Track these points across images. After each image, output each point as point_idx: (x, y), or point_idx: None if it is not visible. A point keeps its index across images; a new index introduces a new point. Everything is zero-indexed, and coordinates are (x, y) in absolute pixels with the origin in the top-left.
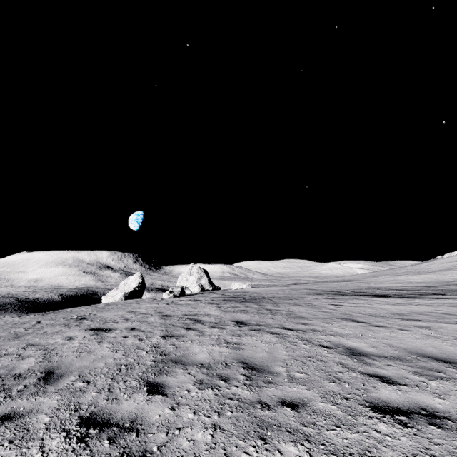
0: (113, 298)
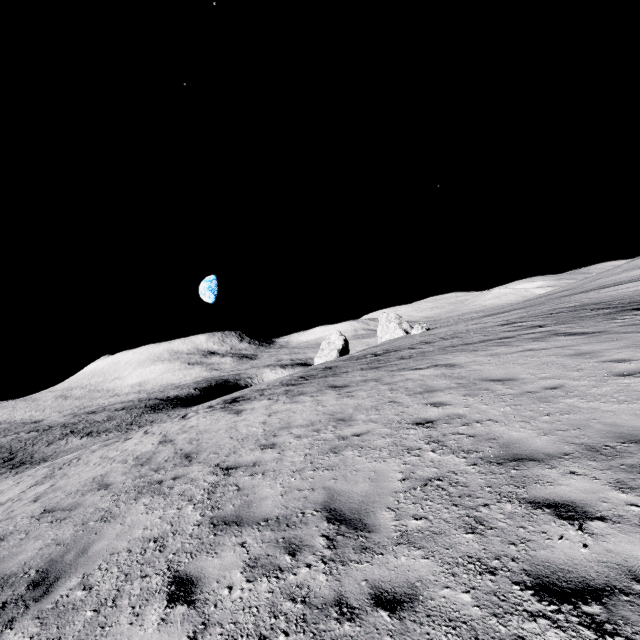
0: (329, 356)
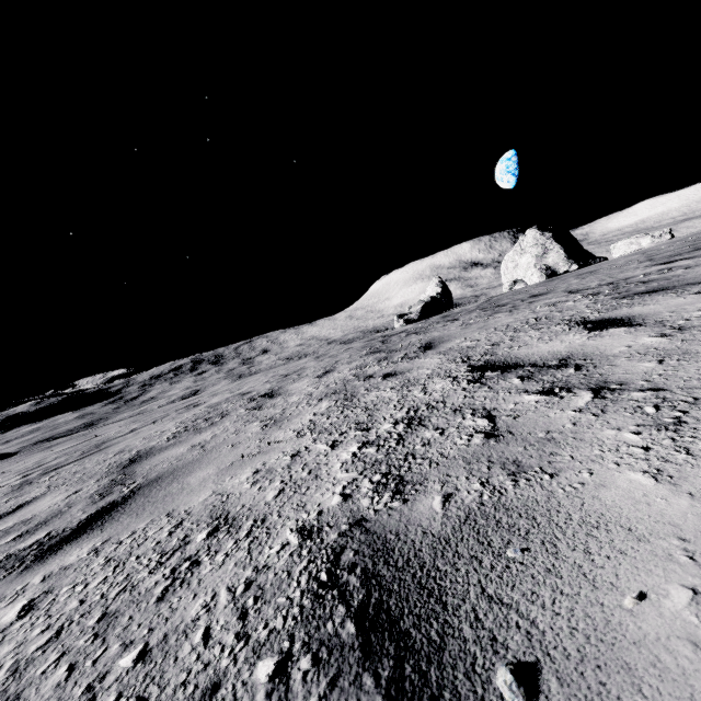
0: None
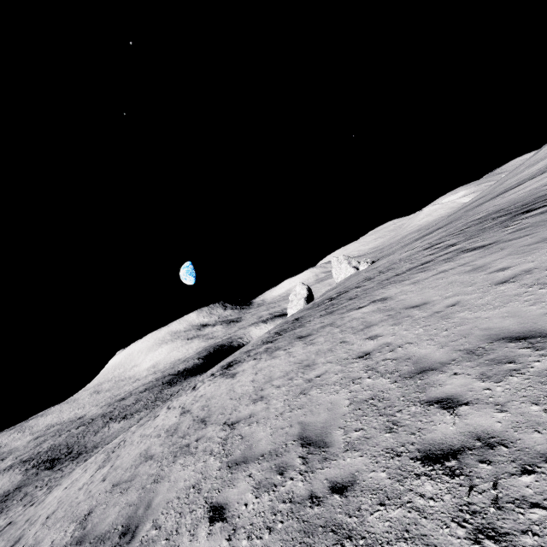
0: (298, 305)
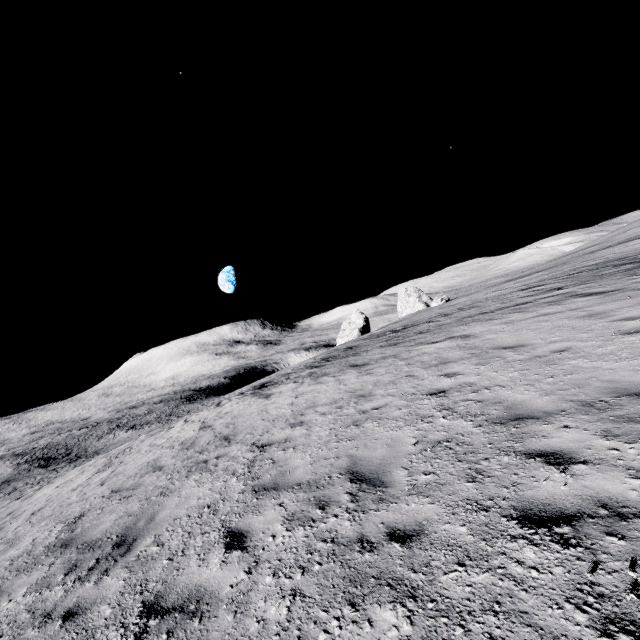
0: (350, 336)
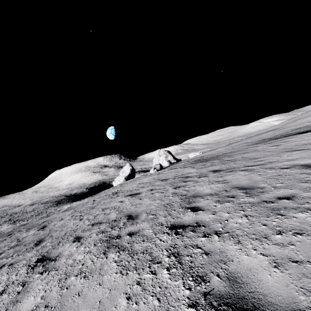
0: (119, 181)
